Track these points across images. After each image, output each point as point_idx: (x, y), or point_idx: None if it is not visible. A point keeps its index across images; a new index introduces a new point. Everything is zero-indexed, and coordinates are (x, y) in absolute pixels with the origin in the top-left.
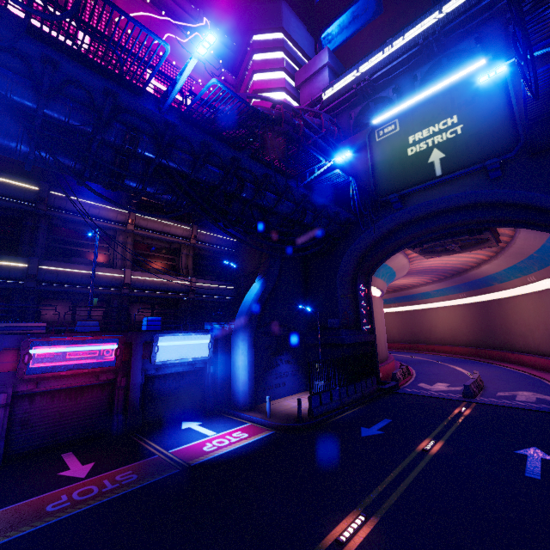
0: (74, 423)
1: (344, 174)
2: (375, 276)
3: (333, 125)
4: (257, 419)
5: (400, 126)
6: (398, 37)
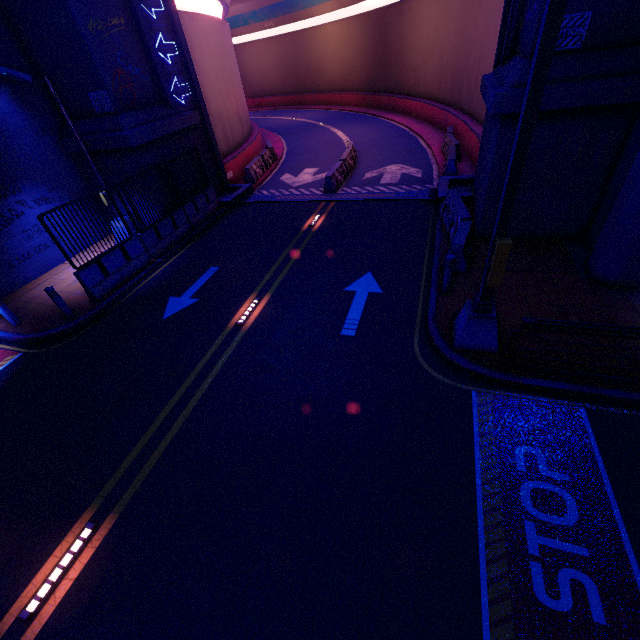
0: None
1: None
2: None
3: None
4: None
5: None
6: None
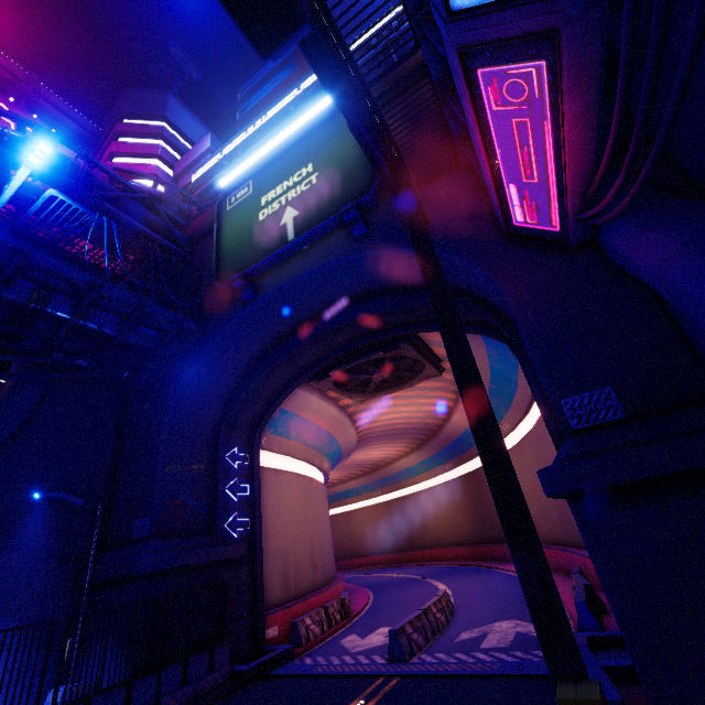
0: None
1: (76, 204)
2: (279, 434)
3: (192, 205)
4: None
5: (253, 187)
6: (271, 107)
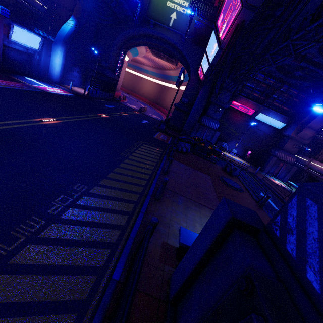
0: None
1: None
2: (130, 51)
3: None
4: (65, 89)
5: None
6: None
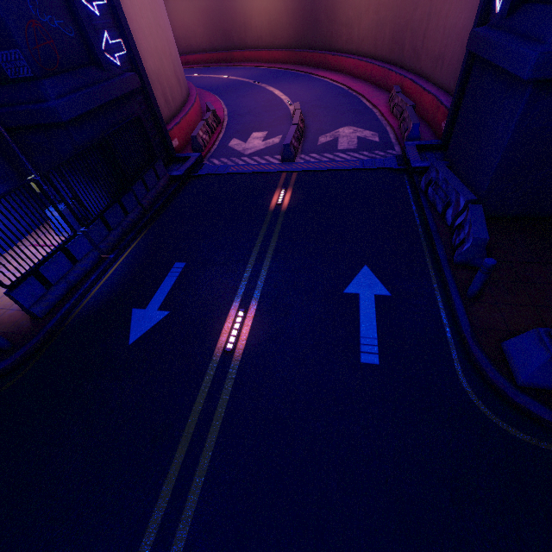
0: None
1: None
2: None
3: None
4: None
5: None
6: None
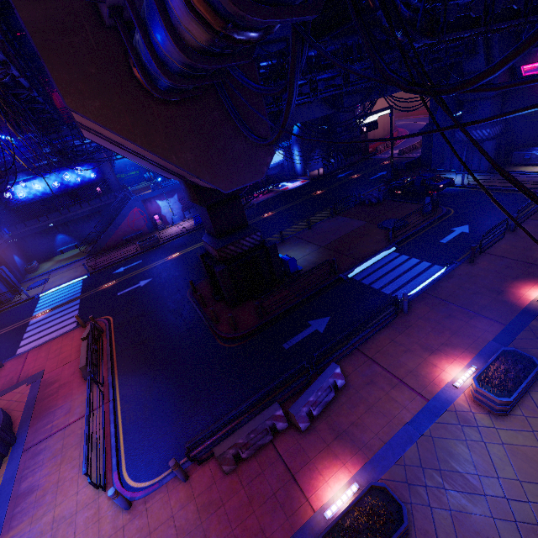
0: (250, 187)
1: None
2: None
3: None
4: (305, 178)
5: None
6: None
